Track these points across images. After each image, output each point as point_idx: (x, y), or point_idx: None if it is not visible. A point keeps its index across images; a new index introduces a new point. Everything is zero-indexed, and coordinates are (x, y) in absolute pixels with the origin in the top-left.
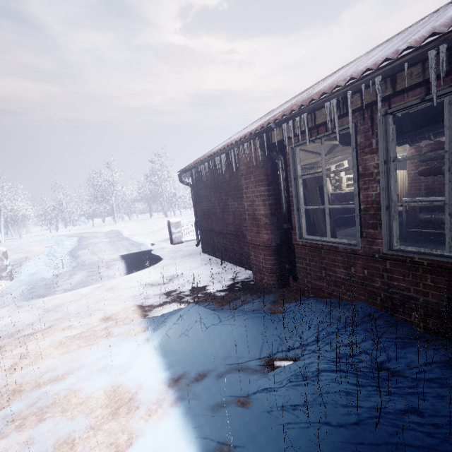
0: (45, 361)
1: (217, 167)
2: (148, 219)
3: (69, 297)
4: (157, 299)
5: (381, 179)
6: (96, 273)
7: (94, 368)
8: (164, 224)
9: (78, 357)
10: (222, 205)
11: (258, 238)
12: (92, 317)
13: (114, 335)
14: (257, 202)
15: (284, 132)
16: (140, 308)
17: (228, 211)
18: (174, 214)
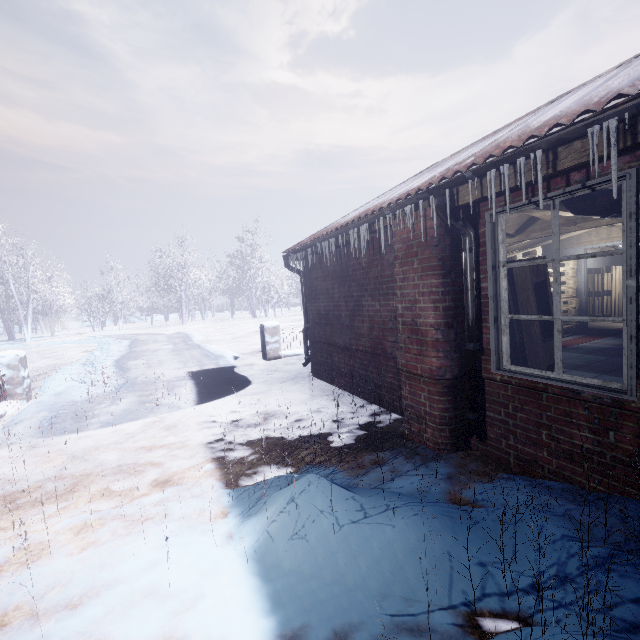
0: (54, 561)
1: (351, 244)
2: (229, 319)
3: (108, 436)
4: (245, 452)
5: None
6: (151, 399)
7: (137, 589)
8: (252, 328)
9: (111, 560)
10: (351, 306)
11: (419, 363)
12: (141, 477)
13: (175, 518)
14: (422, 303)
15: (489, 185)
16: (219, 467)
17: (361, 315)
18: (266, 314)
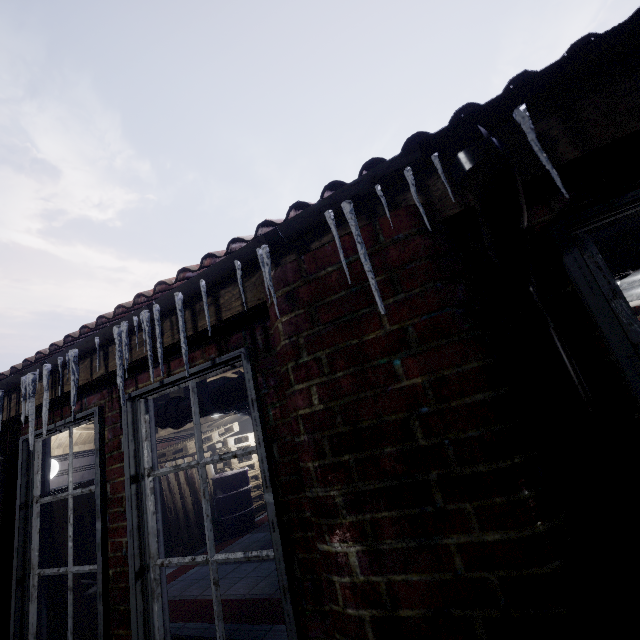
0: None
1: None
2: None
3: None
4: None
5: (127, 512)
6: None
7: None
8: None
9: None
10: None
11: None
12: None
13: None
14: None
15: None
16: None
17: None
18: None
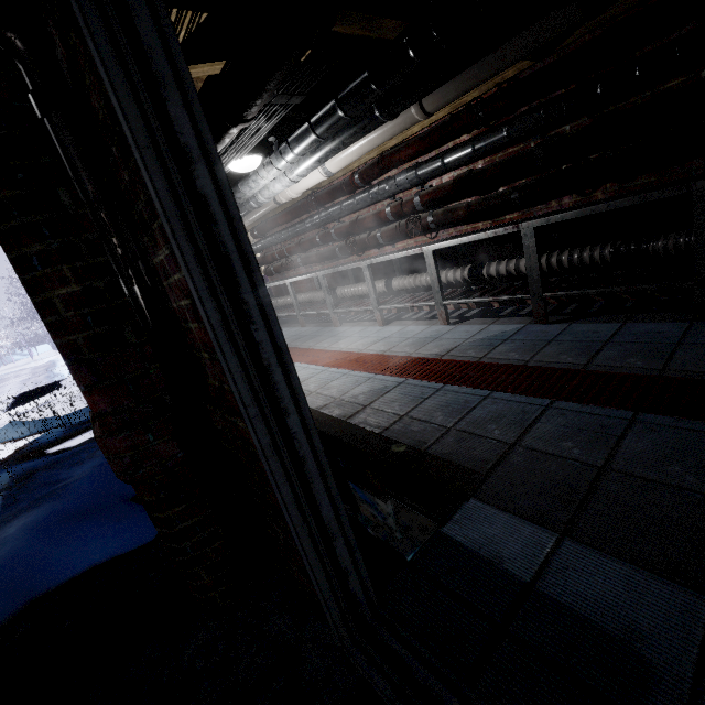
0: None
1: None
2: None
3: None
4: None
5: None
6: None
7: None
8: None
9: None
10: None
11: None
12: None
13: None
14: None
15: None
16: None
17: None
18: None
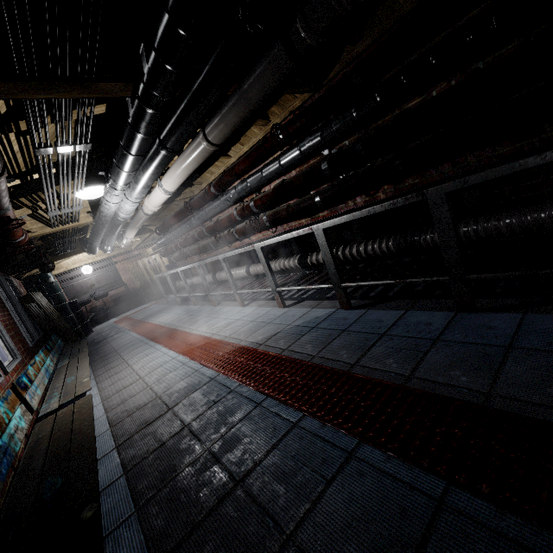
0: None
1: None
2: None
3: None
4: None
5: None
6: None
7: None
8: None
9: None
10: None
11: None
12: None
13: None
14: None
15: None
16: None
17: None
18: None
